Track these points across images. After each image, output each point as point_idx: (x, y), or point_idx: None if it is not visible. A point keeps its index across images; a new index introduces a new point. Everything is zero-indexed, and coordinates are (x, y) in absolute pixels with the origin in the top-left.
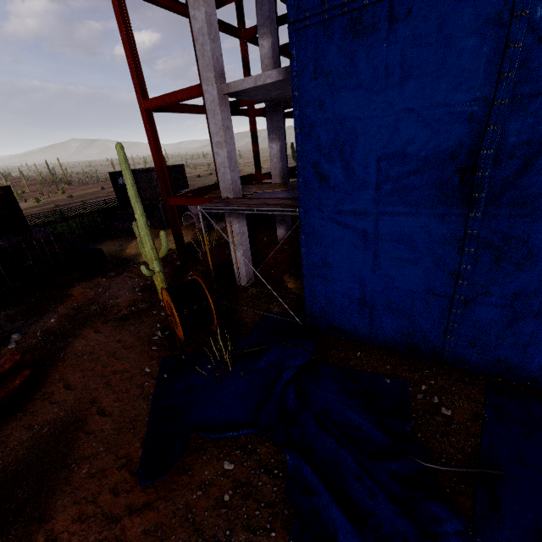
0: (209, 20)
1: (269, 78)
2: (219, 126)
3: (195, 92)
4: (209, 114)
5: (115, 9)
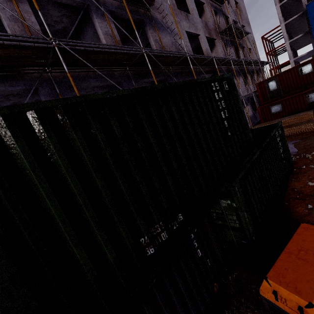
0: (291, 51)
1: (304, 54)
2: (293, 65)
3: (286, 62)
4: (291, 64)
5: (267, 57)
